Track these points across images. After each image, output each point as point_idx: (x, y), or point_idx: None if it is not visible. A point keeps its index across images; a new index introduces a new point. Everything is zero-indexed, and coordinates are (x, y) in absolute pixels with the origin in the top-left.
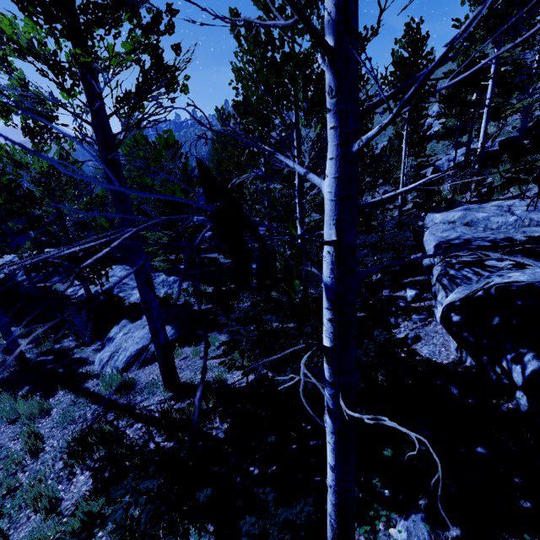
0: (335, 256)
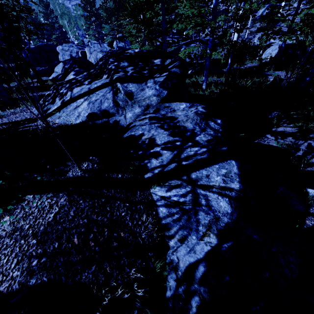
0: None
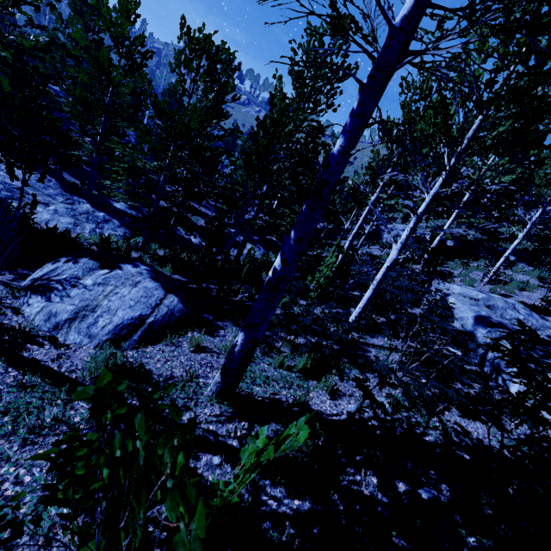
0: None
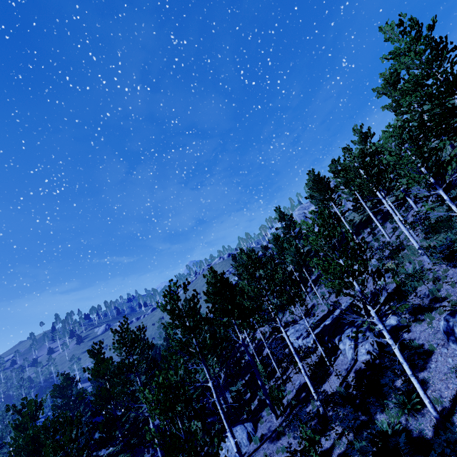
0: (310, 328)
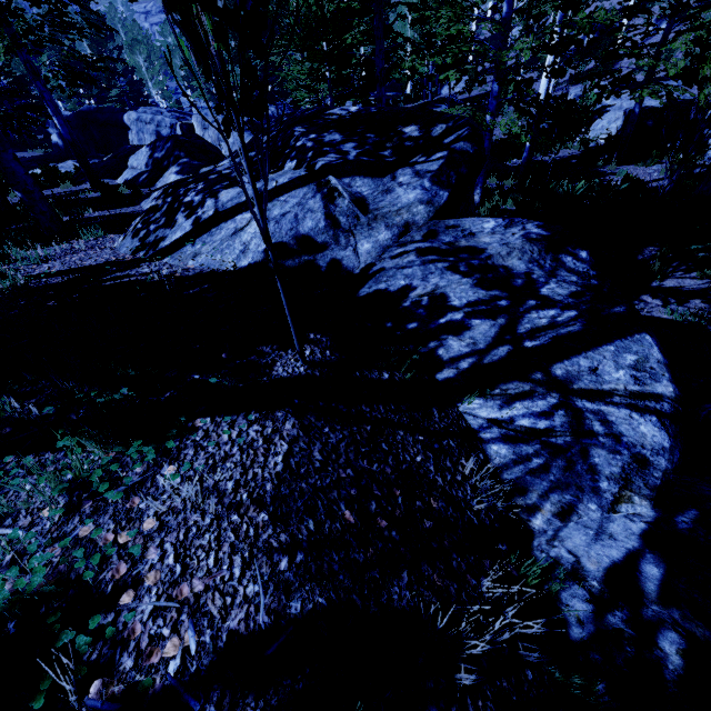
0: None
